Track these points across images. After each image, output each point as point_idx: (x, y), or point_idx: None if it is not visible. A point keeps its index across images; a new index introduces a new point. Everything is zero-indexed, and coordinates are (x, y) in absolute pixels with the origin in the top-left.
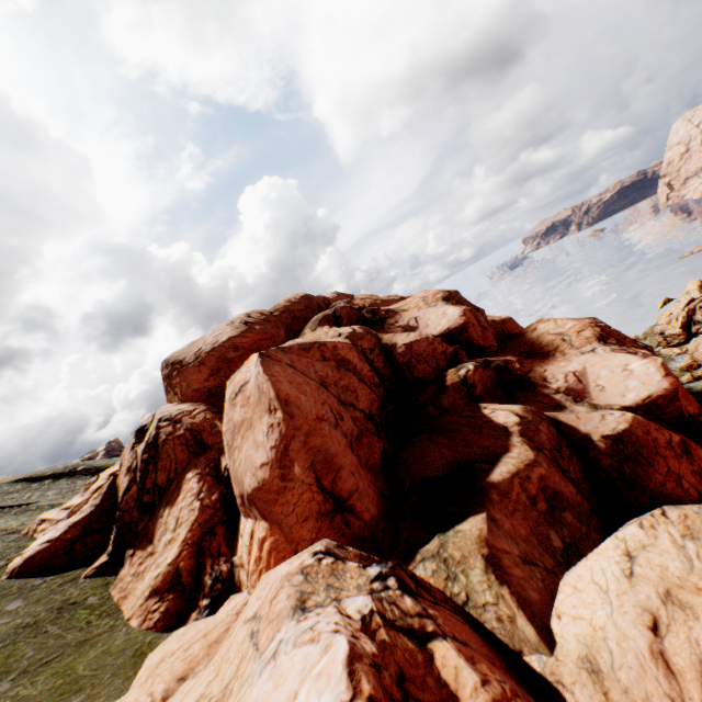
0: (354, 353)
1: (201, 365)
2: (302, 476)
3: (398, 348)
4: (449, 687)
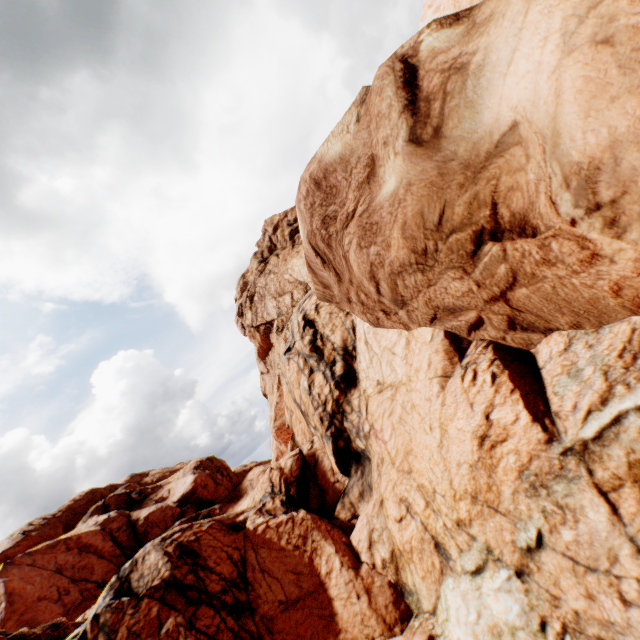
0: (100, 536)
1: None
2: None
3: (140, 520)
4: None
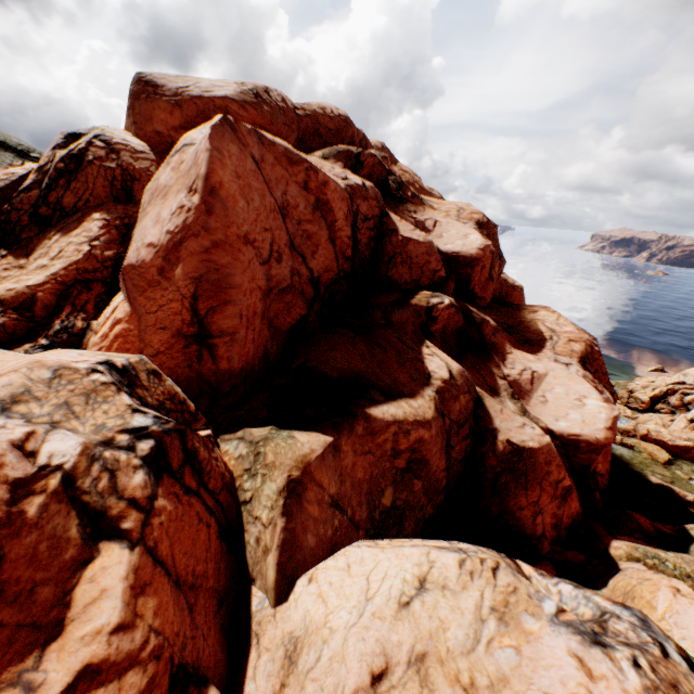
0: (344, 207)
1: (176, 107)
2: (180, 283)
3: (394, 236)
4: (67, 611)
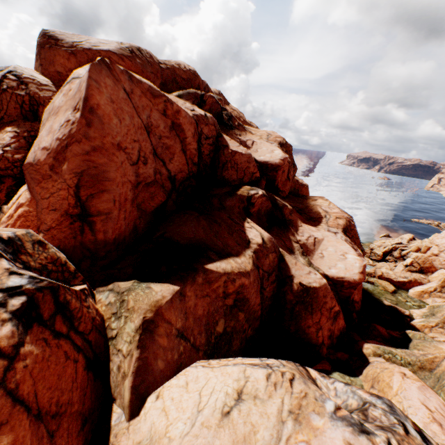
0: (192, 129)
1: (72, 55)
2: (66, 176)
3: (226, 149)
4: None
